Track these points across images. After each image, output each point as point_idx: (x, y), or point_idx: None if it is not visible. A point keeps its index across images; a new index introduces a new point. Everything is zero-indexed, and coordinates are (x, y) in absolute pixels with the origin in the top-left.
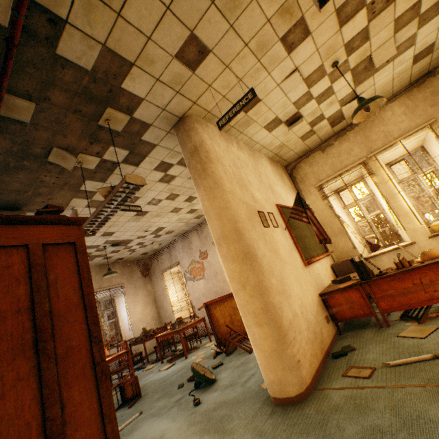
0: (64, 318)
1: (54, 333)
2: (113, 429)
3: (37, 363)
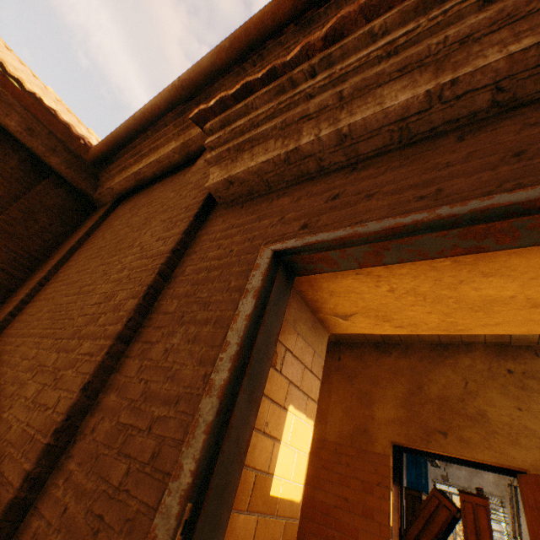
0: (482, 530)
1: (479, 533)
2: None
3: (476, 539)
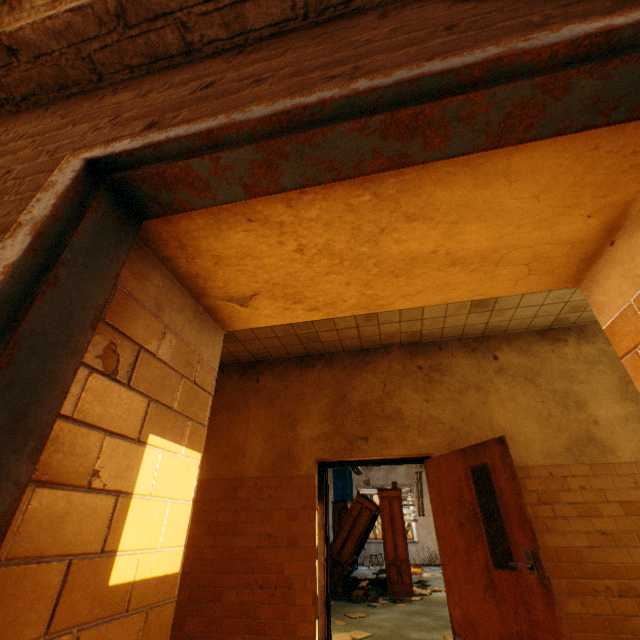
0: (396, 518)
1: (394, 522)
2: (407, 552)
3: (391, 528)
